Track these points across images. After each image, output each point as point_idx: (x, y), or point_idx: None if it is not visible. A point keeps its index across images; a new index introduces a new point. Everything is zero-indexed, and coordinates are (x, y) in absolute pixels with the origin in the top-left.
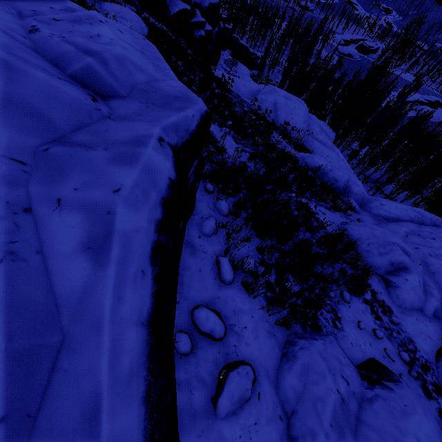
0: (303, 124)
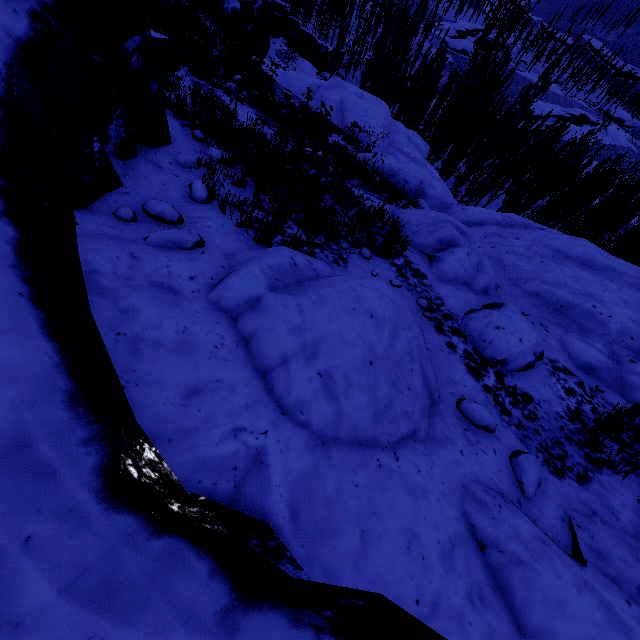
0: (381, 131)
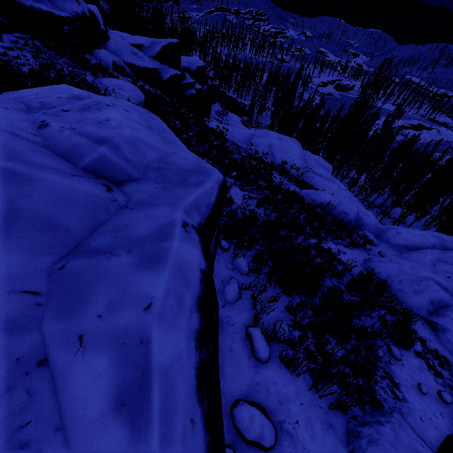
0: (300, 161)
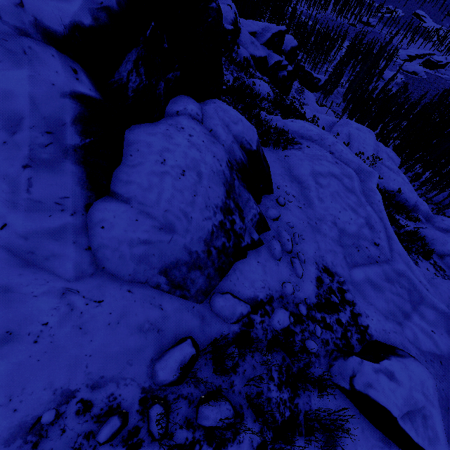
0: (373, 152)
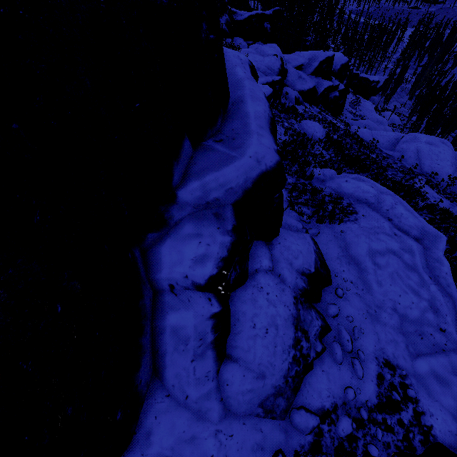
0: (450, 168)
